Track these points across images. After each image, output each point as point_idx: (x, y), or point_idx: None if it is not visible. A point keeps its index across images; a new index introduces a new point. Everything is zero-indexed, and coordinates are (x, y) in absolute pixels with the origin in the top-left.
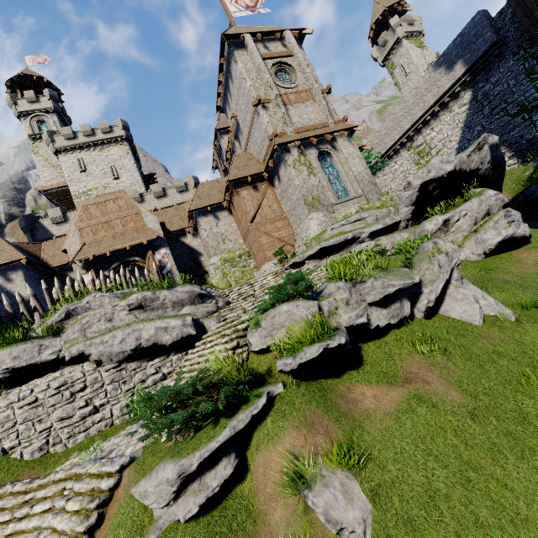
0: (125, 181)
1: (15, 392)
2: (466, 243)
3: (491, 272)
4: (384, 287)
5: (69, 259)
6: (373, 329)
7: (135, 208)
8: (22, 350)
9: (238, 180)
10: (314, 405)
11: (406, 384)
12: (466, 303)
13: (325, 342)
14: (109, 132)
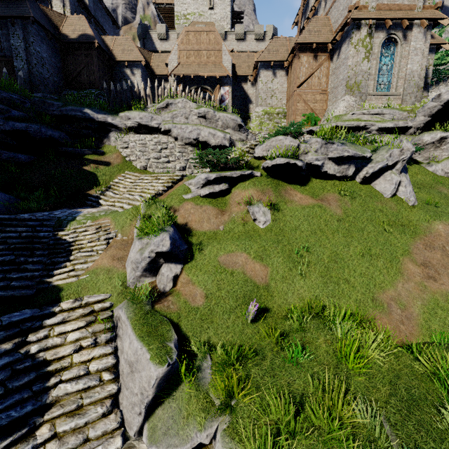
0: (217, 14)
1: (138, 136)
2: (444, 161)
3: (439, 185)
4: (343, 150)
5: (168, 72)
6: (323, 173)
7: (219, 45)
8: (144, 115)
9: (304, 44)
10: (270, 186)
11: (319, 199)
12: (389, 183)
13: (289, 159)
14: None
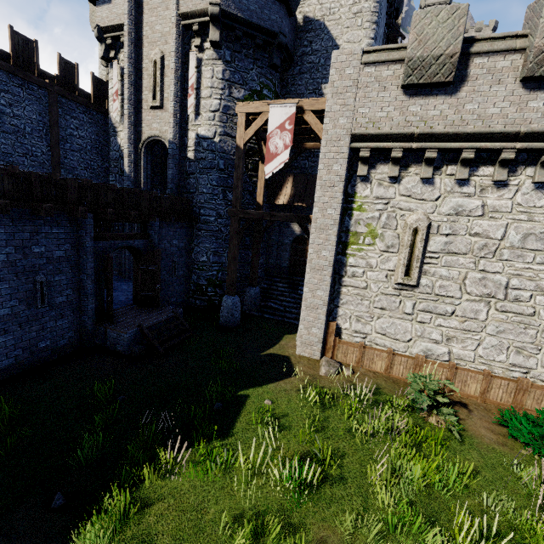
0: None
1: None
2: None
3: None
4: None
5: None
6: None
7: None
8: None
9: None
10: None
11: None
12: None
13: None
14: (480, 31)
